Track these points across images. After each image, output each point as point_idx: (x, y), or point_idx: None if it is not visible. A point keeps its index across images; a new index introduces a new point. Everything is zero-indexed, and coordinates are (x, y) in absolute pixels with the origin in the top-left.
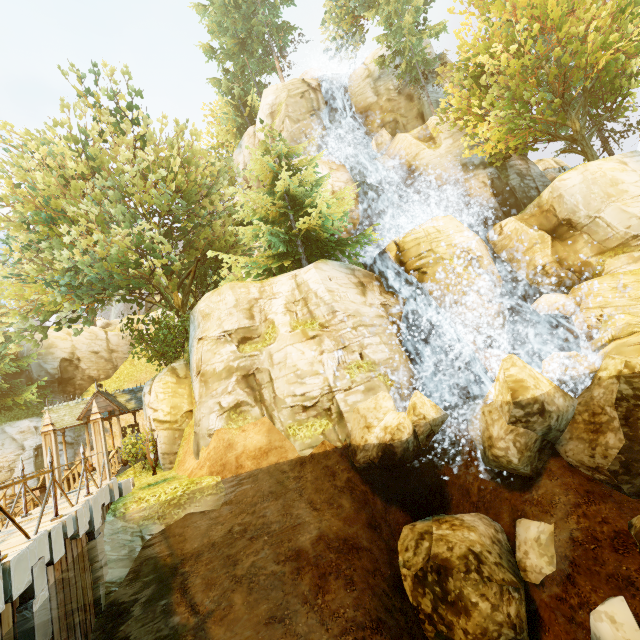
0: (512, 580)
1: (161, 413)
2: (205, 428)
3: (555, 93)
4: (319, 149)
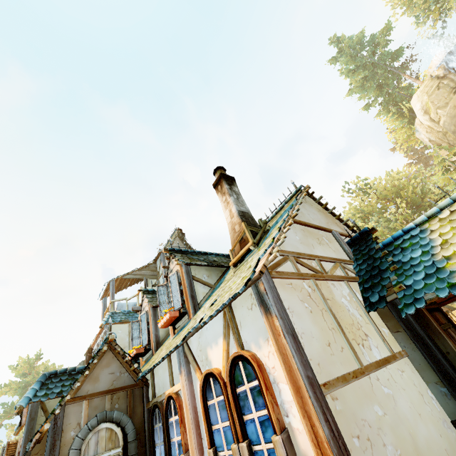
0: None
1: None
2: None
3: None
4: None
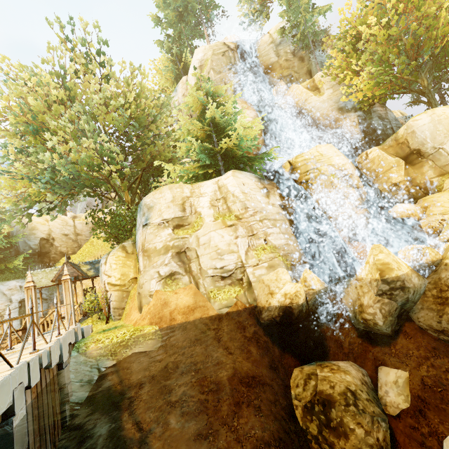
0: (380, 412)
1: (113, 278)
2: (147, 290)
3: (410, 58)
4: (234, 93)
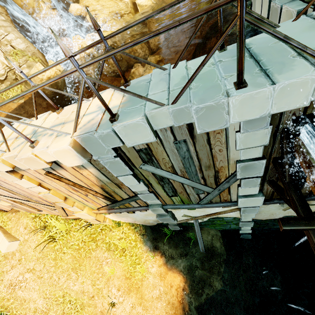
0: None
1: None
2: None
3: None
4: None
